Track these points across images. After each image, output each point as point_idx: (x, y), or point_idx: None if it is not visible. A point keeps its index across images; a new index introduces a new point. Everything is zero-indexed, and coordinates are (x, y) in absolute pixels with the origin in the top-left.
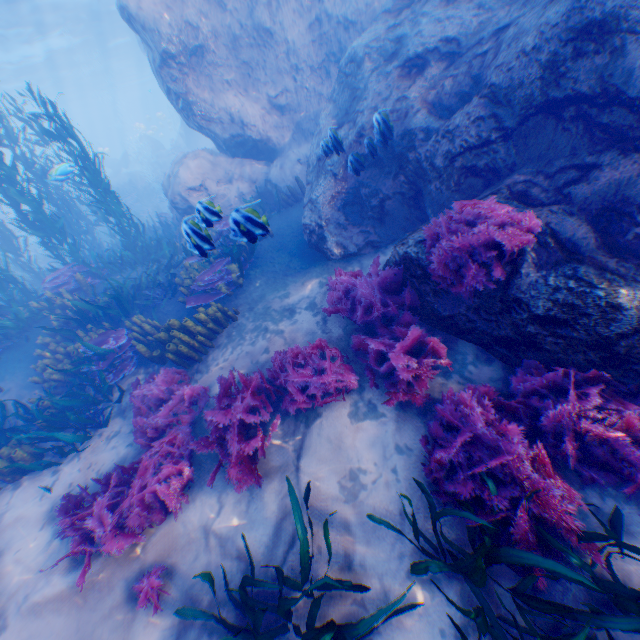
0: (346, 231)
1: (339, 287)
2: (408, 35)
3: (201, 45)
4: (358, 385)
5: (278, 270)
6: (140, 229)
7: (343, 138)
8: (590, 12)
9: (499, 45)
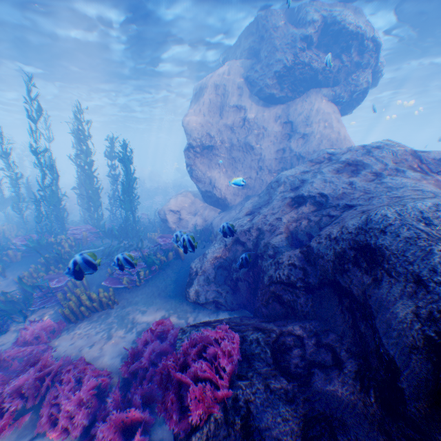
0: (208, 285)
1: (144, 333)
2: (308, 180)
3: (211, 144)
4: (84, 429)
5: (161, 287)
6: (135, 219)
7: (242, 224)
8: (370, 238)
9: (335, 219)
